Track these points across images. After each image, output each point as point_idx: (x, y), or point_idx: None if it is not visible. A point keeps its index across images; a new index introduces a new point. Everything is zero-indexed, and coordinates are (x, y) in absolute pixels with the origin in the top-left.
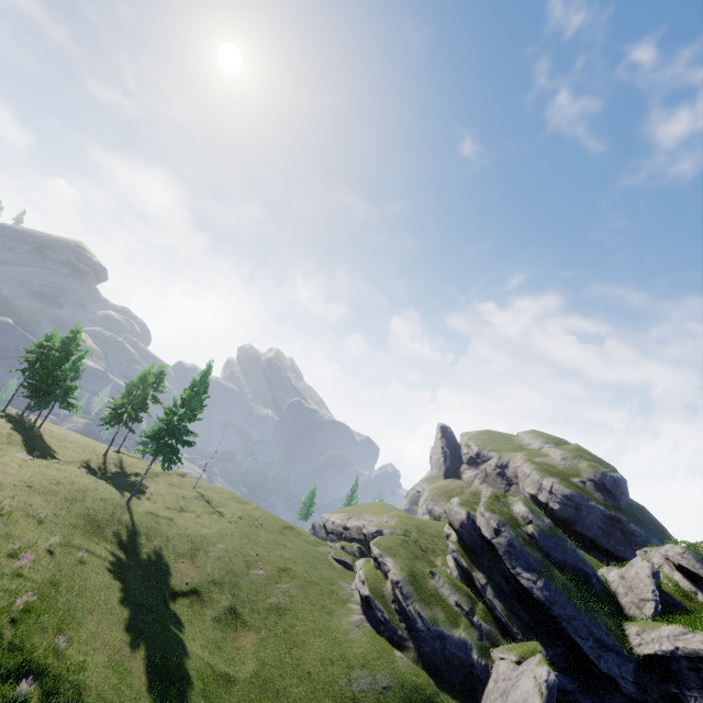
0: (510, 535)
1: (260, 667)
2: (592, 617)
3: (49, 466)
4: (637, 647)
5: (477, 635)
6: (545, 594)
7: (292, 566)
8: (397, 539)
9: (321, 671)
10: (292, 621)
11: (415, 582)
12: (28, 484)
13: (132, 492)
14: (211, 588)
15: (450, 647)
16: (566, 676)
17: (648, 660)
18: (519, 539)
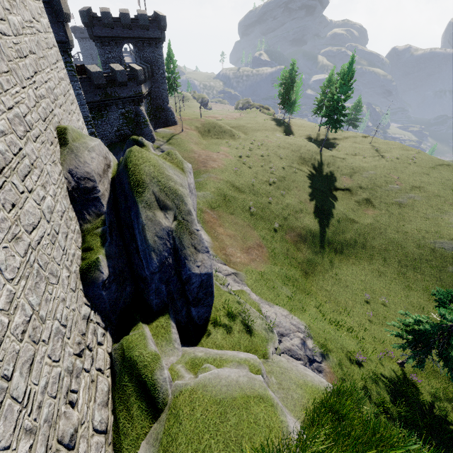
0: None
1: (374, 222)
2: None
3: (288, 138)
4: None
5: None
6: None
7: (426, 186)
8: None
9: (415, 233)
10: (408, 211)
11: None
12: (278, 146)
13: (321, 146)
14: (358, 189)
15: None
16: None
17: None
18: None
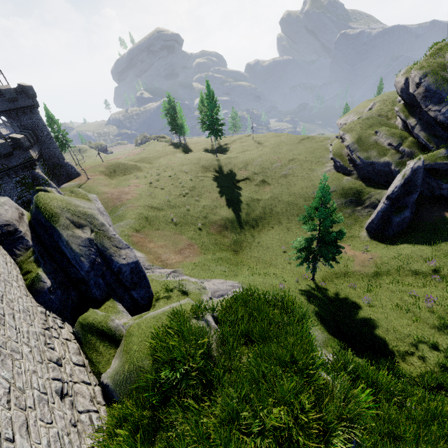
0: (428, 83)
1: (273, 195)
2: None
3: (187, 155)
4: None
5: (399, 157)
6: (446, 116)
7: (297, 157)
8: (358, 121)
9: (300, 192)
10: (291, 178)
11: (360, 142)
12: (181, 164)
13: (215, 153)
14: (254, 176)
15: (378, 167)
16: None
17: None
18: (436, 83)
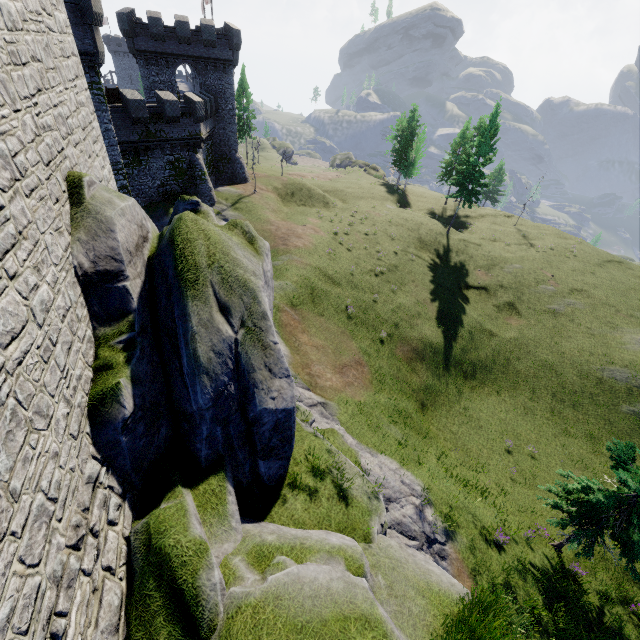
0: None
1: (520, 337)
2: None
3: (403, 211)
4: None
5: None
6: None
7: (590, 289)
8: None
9: (575, 355)
10: (565, 323)
11: None
12: (389, 221)
13: (449, 226)
14: (497, 289)
15: None
16: None
17: None
18: None
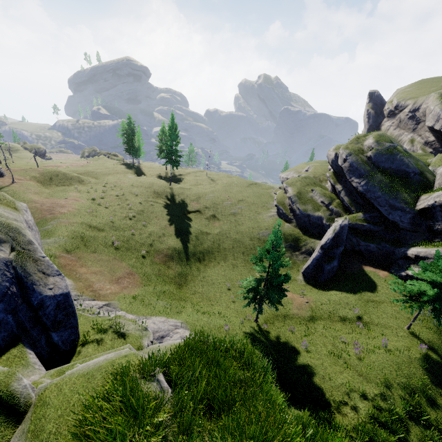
0: (351, 160)
1: (222, 231)
2: (393, 195)
3: (140, 178)
4: (418, 206)
5: (329, 214)
6: (364, 188)
7: (246, 199)
8: (299, 178)
9: (247, 231)
10: (240, 217)
11: (300, 196)
12: (132, 185)
13: (170, 181)
14: (205, 209)
15: (313, 220)
16: (373, 225)
17: (421, 211)
18: (357, 162)
